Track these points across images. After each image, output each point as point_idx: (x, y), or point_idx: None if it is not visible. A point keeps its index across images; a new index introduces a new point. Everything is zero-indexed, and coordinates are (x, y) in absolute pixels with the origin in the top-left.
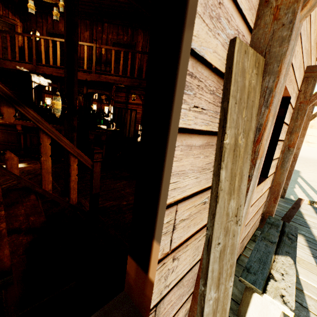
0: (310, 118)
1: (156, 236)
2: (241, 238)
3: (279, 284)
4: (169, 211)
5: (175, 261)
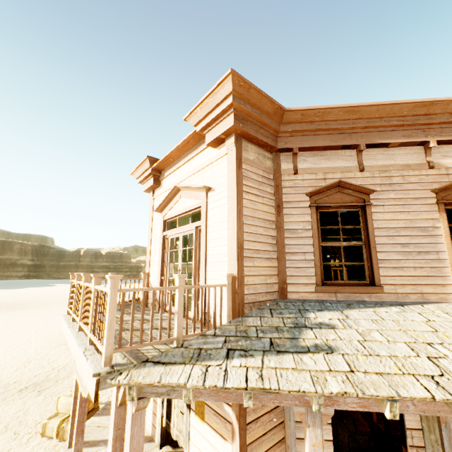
0: None
1: (406, 437)
2: None
3: None
4: (408, 430)
5: None
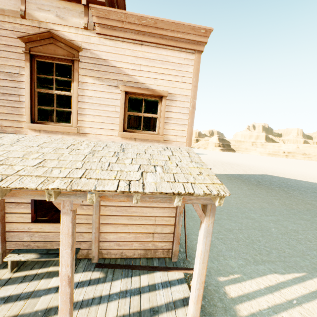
0: None
1: None
2: (48, 247)
3: (17, 255)
4: None
5: None
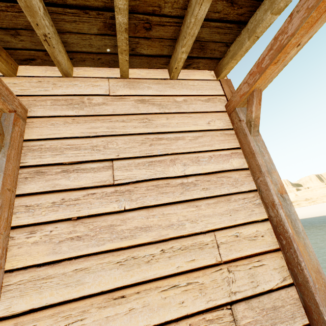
0: (244, 130)
1: None
2: None
3: None
4: None
5: None
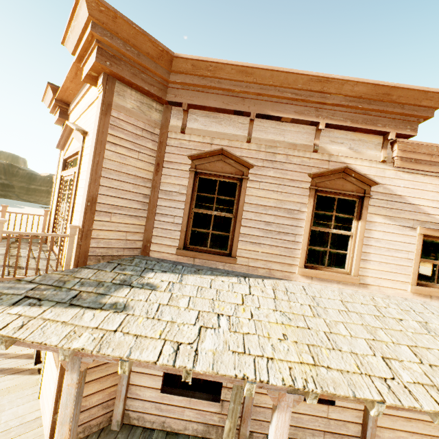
0: None
1: None
2: (299, 436)
3: None
4: None
5: (229, 392)
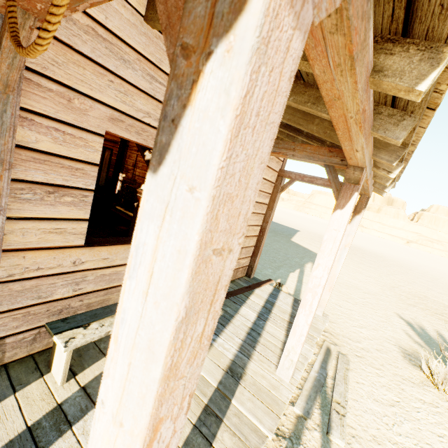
0: (278, 190)
1: None
2: (112, 301)
3: (86, 331)
4: None
5: None
